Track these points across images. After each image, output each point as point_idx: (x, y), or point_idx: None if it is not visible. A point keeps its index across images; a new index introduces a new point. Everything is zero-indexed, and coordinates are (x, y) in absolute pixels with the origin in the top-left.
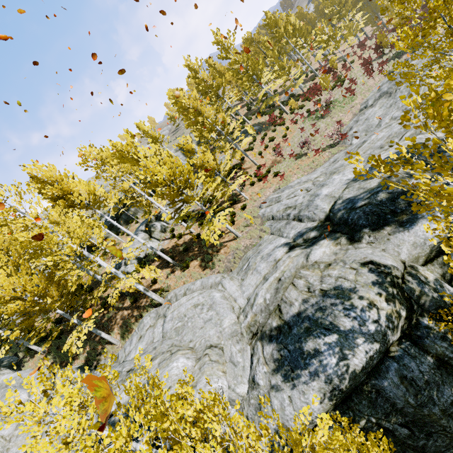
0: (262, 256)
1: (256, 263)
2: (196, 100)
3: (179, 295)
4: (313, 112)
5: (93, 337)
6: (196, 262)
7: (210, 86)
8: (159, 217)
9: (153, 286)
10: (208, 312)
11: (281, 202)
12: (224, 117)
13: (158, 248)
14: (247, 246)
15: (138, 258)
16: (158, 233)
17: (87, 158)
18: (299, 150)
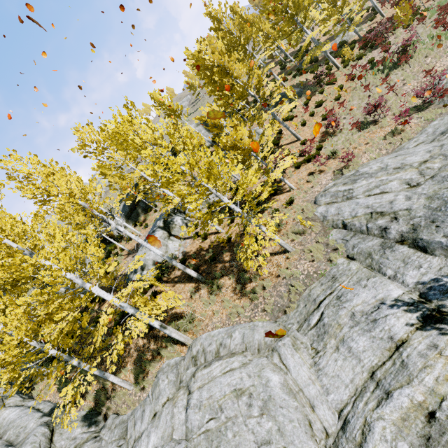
0: (352, 314)
1: (342, 327)
2: (222, 55)
3: (209, 353)
4: (381, 62)
5: (103, 368)
6: (228, 281)
7: (237, 39)
8: (179, 209)
9: (174, 308)
10: (262, 419)
11: (356, 201)
12: (259, 76)
13: (179, 250)
14: (309, 275)
15: (155, 263)
16: (179, 229)
17: (83, 142)
18: (361, 117)
